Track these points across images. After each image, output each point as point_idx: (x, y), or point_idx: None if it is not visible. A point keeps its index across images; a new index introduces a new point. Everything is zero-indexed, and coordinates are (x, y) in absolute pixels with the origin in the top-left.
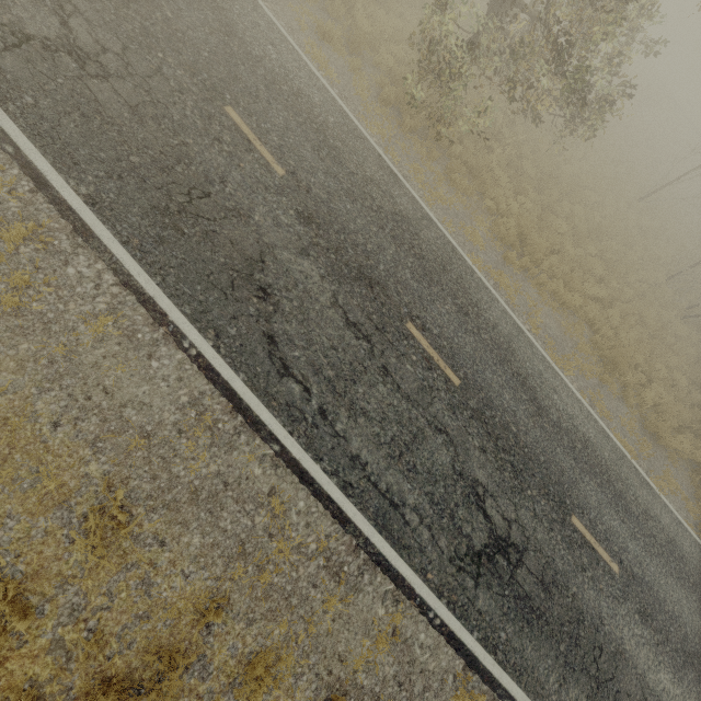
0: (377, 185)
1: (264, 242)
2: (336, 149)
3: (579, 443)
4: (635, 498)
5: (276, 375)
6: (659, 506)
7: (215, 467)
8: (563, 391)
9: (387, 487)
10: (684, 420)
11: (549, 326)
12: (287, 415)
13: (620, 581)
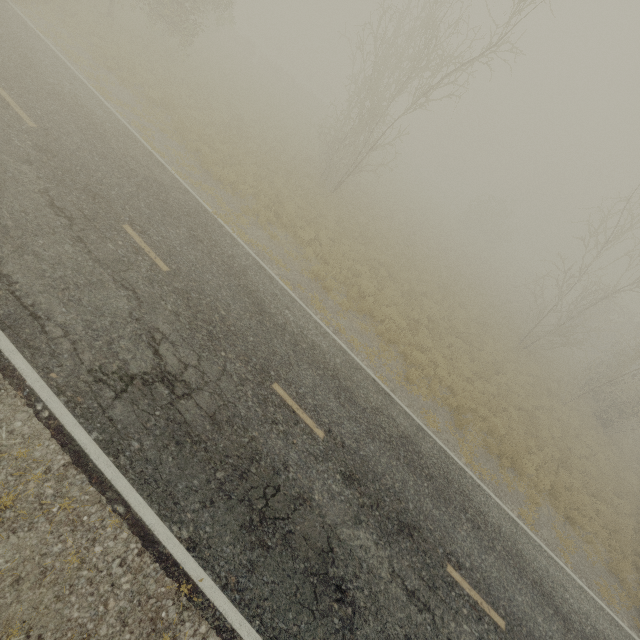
0: None
1: None
2: None
3: (72, 101)
4: (126, 149)
5: None
6: (164, 173)
7: None
8: (86, 92)
9: None
10: (268, 195)
11: (118, 92)
12: None
13: (30, 128)
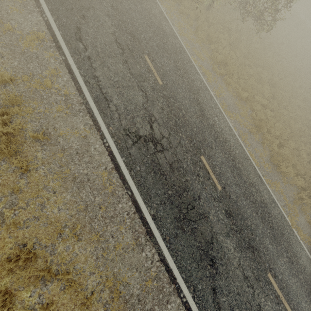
0: (155, 17)
1: (92, 5)
2: (141, 0)
3: (222, 138)
4: (248, 176)
5: (75, 39)
6: (264, 188)
7: (36, 51)
8: (222, 119)
9: (106, 92)
10: (299, 171)
11: (227, 100)
12: (73, 51)
13: (220, 193)
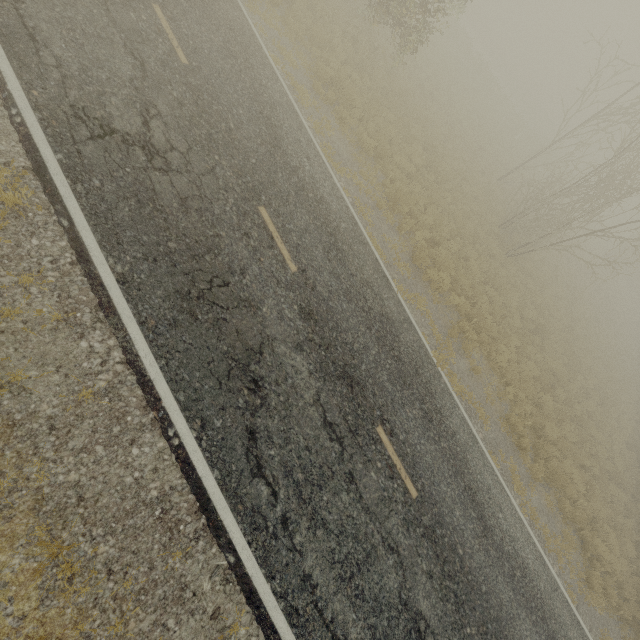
0: None
1: None
2: None
3: (313, 195)
4: (360, 268)
5: None
6: (391, 296)
7: None
8: (319, 167)
9: (34, 27)
10: (465, 290)
11: (338, 145)
12: None
13: (292, 277)
